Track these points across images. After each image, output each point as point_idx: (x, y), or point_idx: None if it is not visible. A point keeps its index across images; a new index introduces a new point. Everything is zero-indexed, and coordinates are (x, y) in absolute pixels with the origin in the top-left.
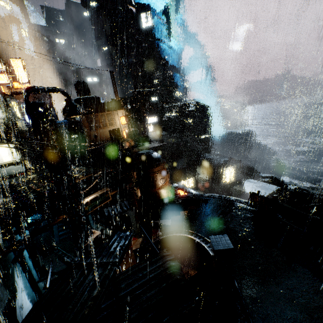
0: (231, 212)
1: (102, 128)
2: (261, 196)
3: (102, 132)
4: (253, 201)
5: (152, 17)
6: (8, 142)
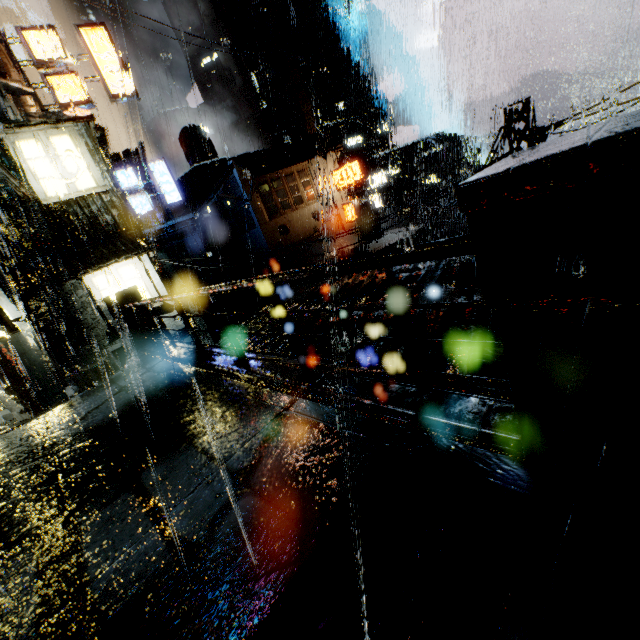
0: None
1: (295, 210)
2: None
3: (297, 218)
4: None
5: None
6: (142, 250)
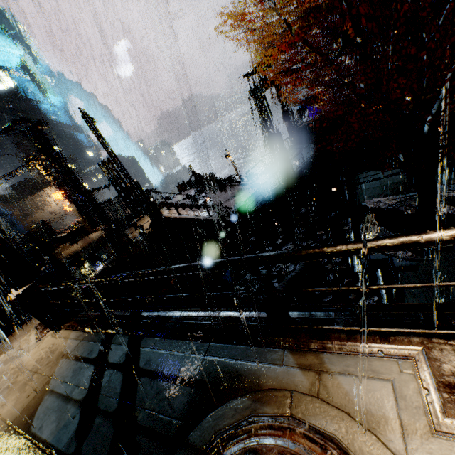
0: (173, 199)
1: (36, 213)
2: (179, 184)
3: (39, 216)
4: (179, 189)
5: (7, 77)
6: None
